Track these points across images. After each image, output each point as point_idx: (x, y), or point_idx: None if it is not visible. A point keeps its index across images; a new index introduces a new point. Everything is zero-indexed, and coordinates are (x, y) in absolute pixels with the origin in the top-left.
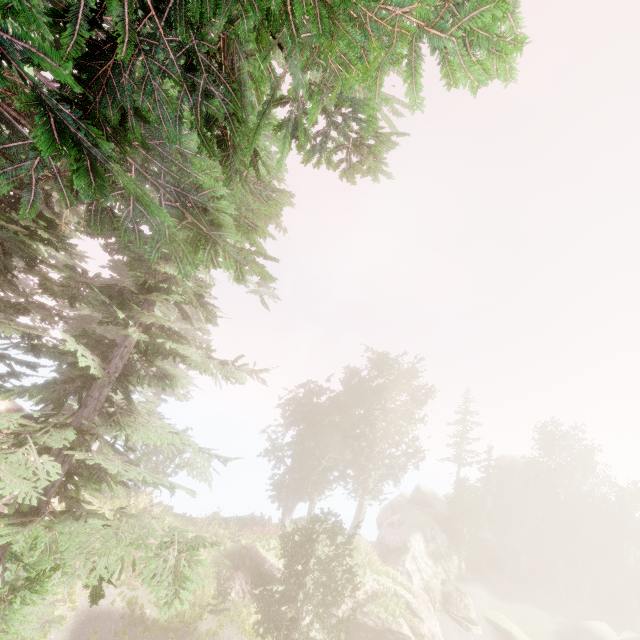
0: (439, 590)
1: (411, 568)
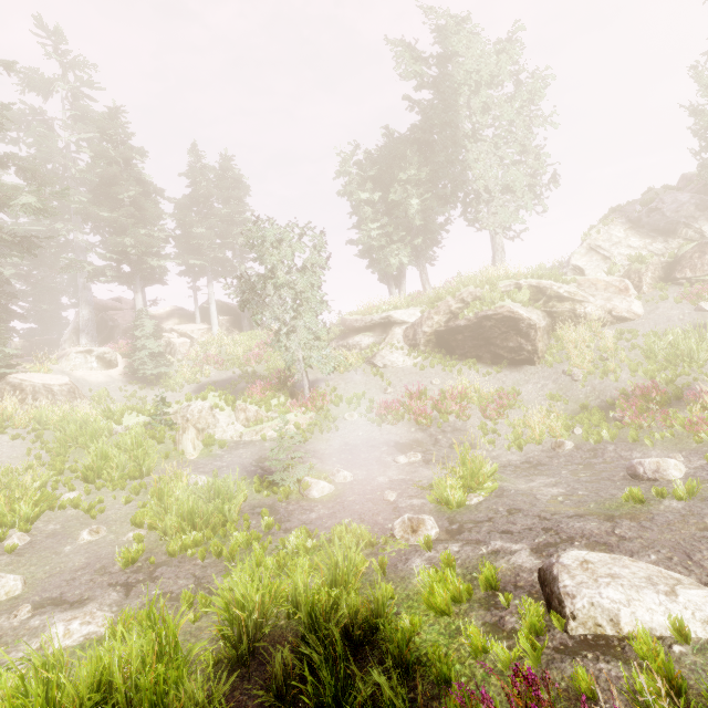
0: (654, 265)
1: (585, 262)
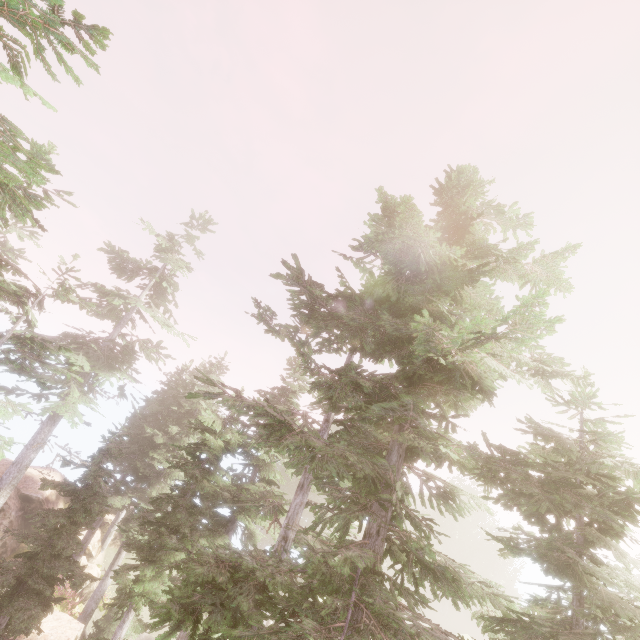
0: None
1: None
